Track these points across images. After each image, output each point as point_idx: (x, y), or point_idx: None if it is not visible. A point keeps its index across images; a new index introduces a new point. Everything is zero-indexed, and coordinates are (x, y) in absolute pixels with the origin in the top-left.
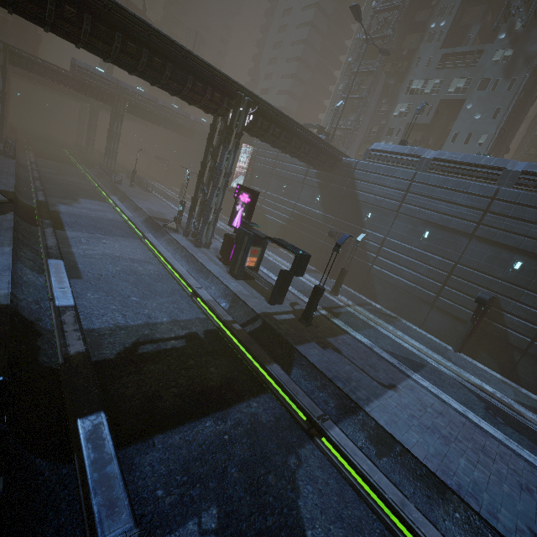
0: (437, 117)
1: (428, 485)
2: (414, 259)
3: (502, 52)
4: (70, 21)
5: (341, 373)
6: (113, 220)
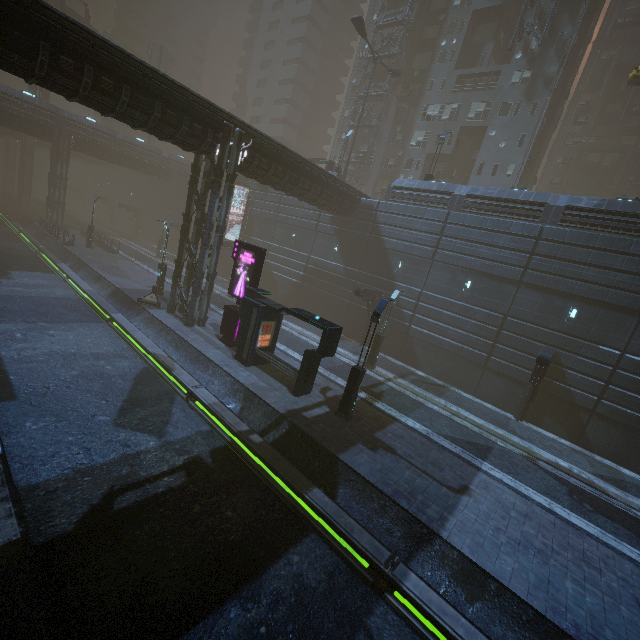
0: (459, 147)
1: (539, 634)
2: (457, 314)
3: (520, 73)
4: None
5: (401, 485)
6: (64, 298)
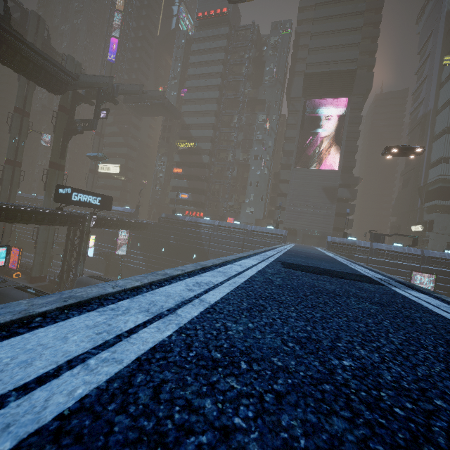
0: None
1: None
2: None
3: None
4: None
5: None
6: None
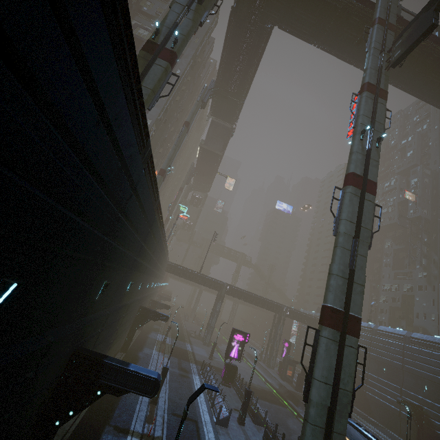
0: (406, 303)
1: None
2: (383, 386)
3: (421, 273)
4: (239, 296)
5: None
6: None
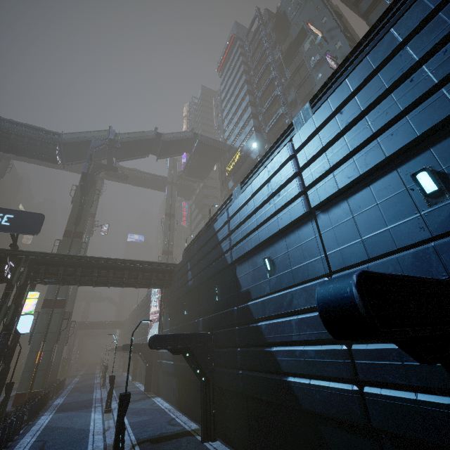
0: None
1: None
2: None
3: None
4: None
5: None
6: None
